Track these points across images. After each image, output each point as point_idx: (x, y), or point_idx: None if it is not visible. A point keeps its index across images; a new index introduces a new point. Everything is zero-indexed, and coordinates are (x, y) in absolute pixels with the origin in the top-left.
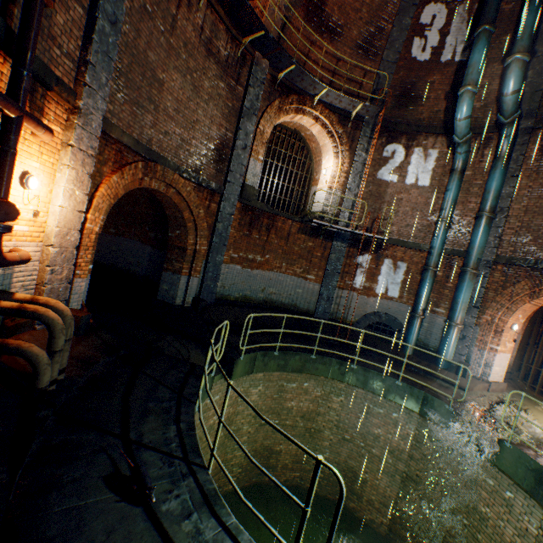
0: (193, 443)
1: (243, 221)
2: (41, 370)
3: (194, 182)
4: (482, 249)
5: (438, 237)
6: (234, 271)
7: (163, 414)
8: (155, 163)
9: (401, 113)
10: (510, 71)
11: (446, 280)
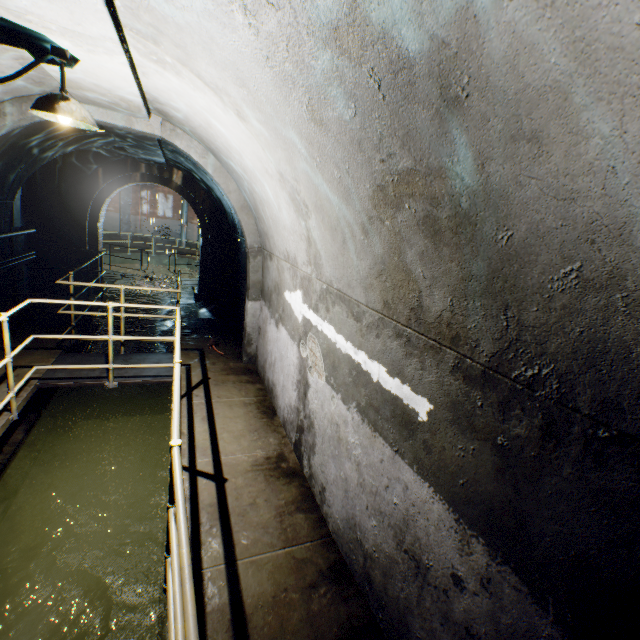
0: None
1: None
2: None
3: None
4: None
5: None
6: None
7: None
8: None
9: None
10: None
11: None
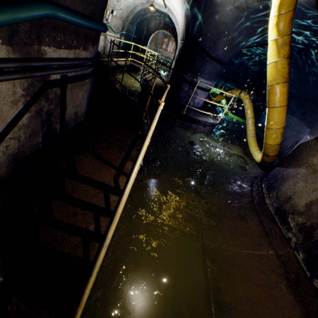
0: None
1: None
2: None
3: None
4: None
5: None
6: None
7: None
8: None
9: None
10: None
11: None
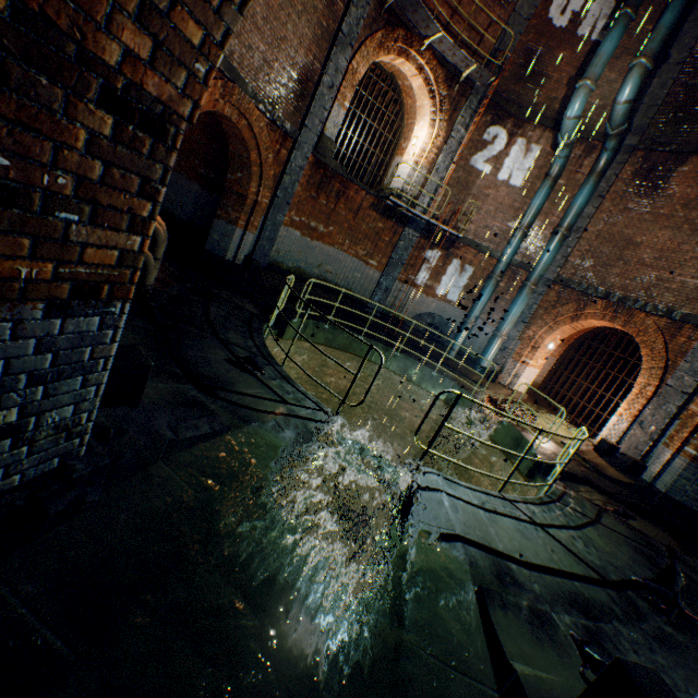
0: (268, 353)
1: (312, 180)
2: (150, 270)
3: (268, 118)
4: (547, 266)
5: (511, 246)
6: (293, 236)
7: (240, 333)
8: (234, 84)
9: (517, 89)
10: (630, 76)
11: (506, 292)
